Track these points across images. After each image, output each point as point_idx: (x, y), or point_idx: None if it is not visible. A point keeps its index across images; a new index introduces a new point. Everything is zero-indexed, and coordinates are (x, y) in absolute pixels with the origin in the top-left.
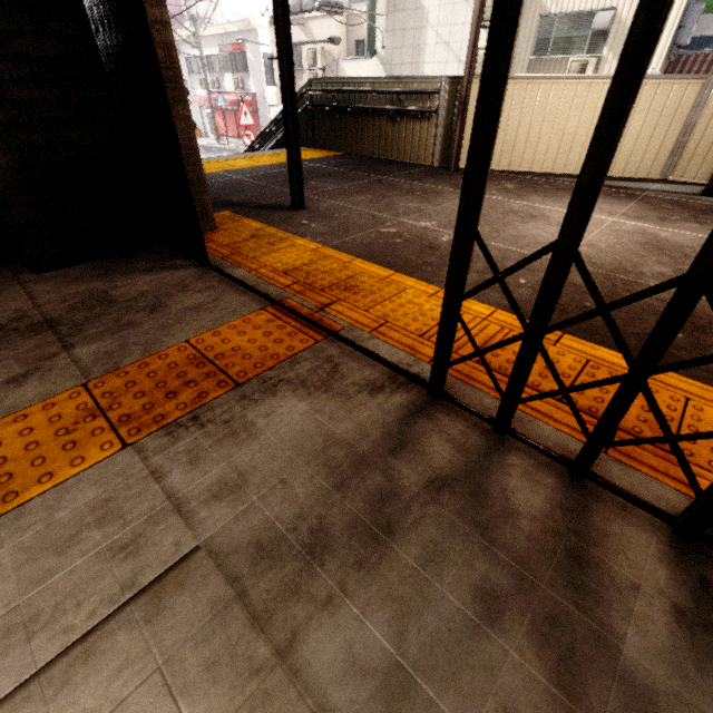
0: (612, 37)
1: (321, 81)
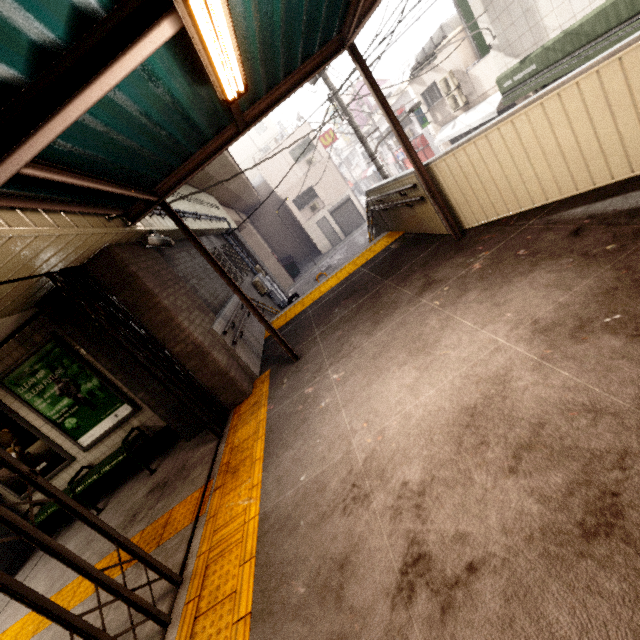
0: None
1: (369, 192)
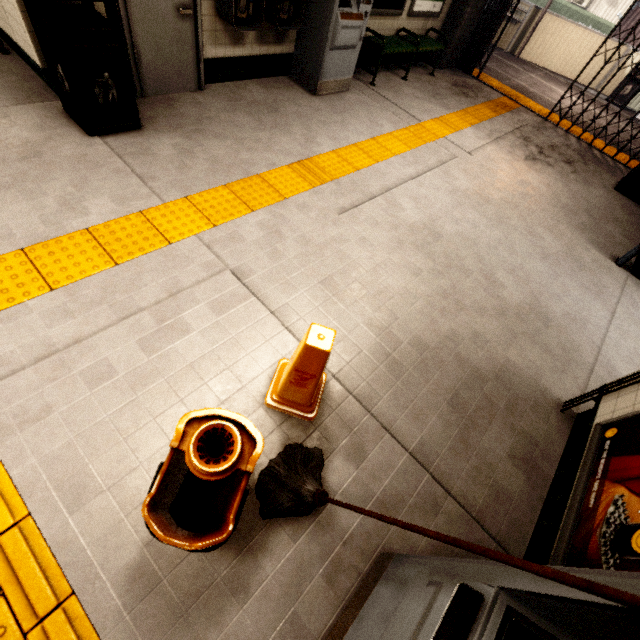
0: None
1: None
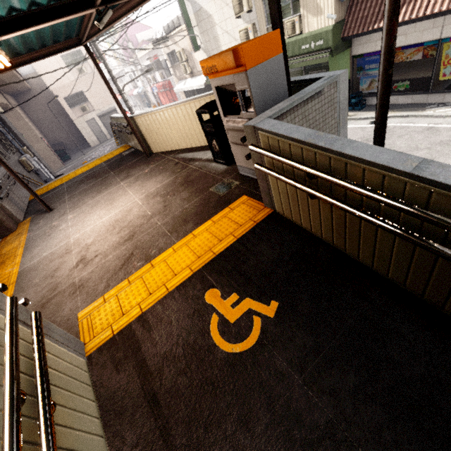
0: (301, 0)
1: (111, 118)
